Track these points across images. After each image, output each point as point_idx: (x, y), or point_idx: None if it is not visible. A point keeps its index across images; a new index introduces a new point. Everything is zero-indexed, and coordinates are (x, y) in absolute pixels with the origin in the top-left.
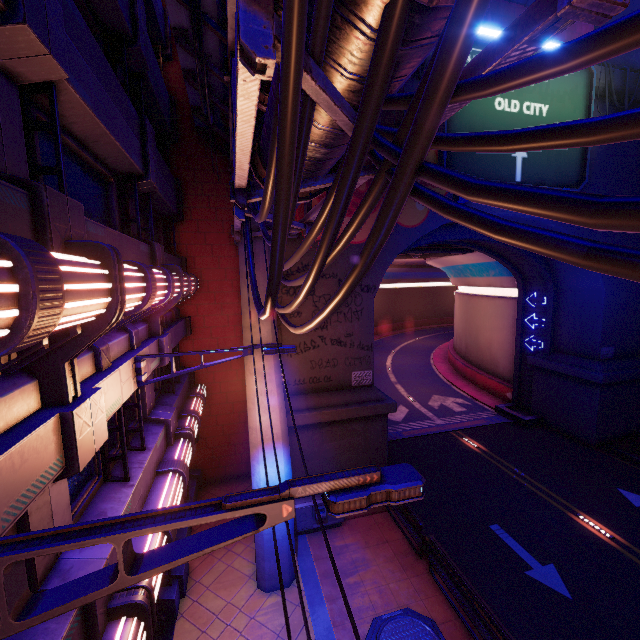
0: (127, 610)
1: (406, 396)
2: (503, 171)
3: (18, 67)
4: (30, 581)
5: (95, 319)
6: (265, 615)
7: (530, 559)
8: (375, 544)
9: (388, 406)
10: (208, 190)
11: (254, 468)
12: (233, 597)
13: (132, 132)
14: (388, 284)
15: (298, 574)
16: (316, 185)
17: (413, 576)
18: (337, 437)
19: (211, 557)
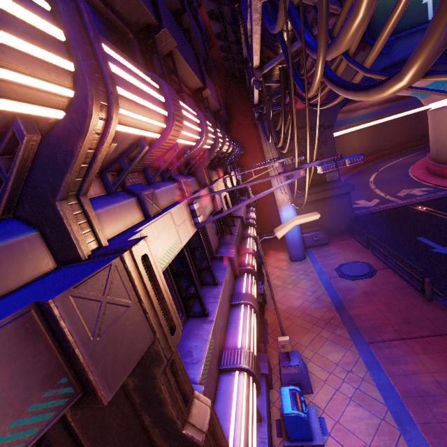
0: (250, 225)
1: (380, 194)
2: (416, 18)
3: (203, 97)
4: (230, 214)
5: (230, 152)
6: (294, 266)
7: (436, 246)
8: (344, 248)
9: (349, 188)
10: (238, 103)
11: (281, 214)
12: (281, 264)
13: (215, 95)
14: (372, 122)
15: (307, 257)
16: (279, 95)
17: (362, 254)
18: (322, 208)
19: (270, 256)
